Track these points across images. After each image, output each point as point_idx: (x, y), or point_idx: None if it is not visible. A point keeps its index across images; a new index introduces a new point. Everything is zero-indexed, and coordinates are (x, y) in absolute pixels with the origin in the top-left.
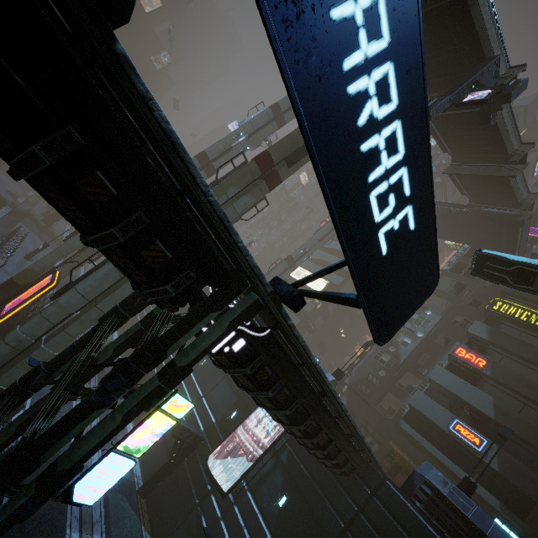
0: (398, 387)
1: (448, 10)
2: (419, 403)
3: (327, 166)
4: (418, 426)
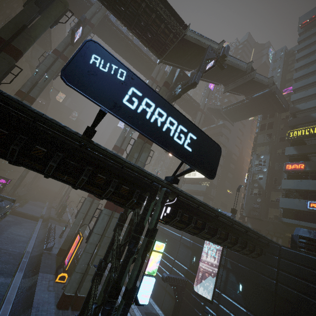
0: (271, 202)
1: (179, 44)
2: (285, 204)
3: (157, 140)
4: (292, 216)
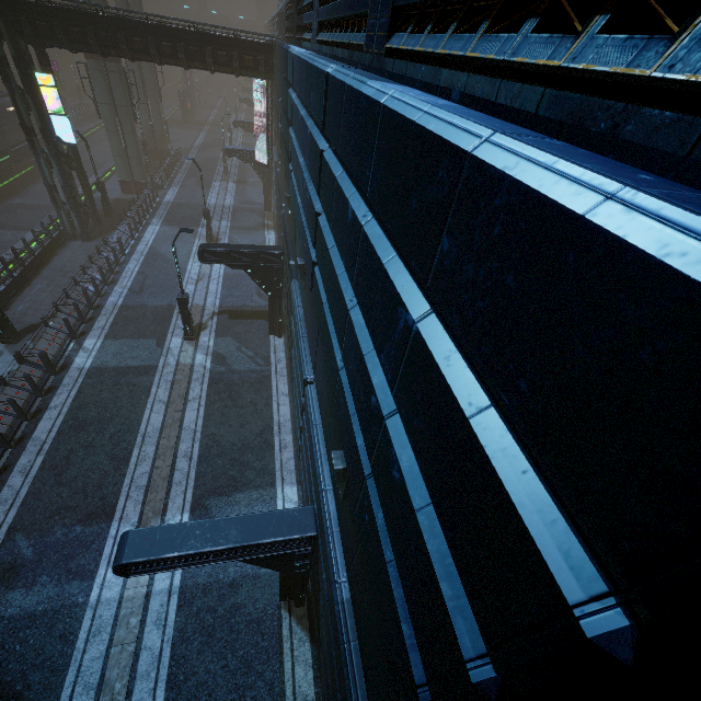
0: None
1: None
2: None
3: None
4: None
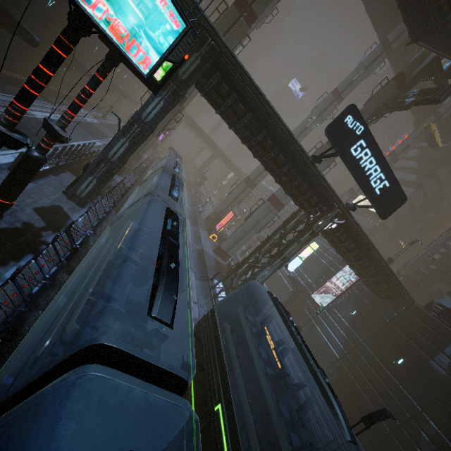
0: (447, 277)
1: None
2: None
3: (358, 180)
4: None
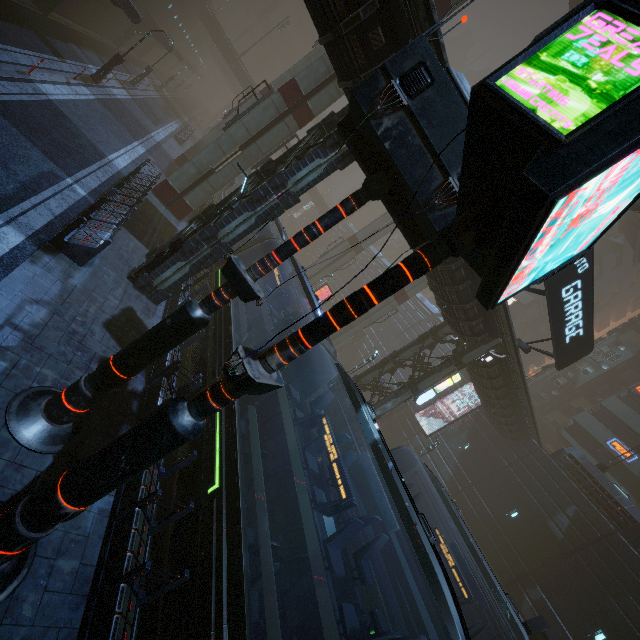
0: (567, 406)
1: None
2: (584, 421)
3: (554, 325)
4: (577, 437)
